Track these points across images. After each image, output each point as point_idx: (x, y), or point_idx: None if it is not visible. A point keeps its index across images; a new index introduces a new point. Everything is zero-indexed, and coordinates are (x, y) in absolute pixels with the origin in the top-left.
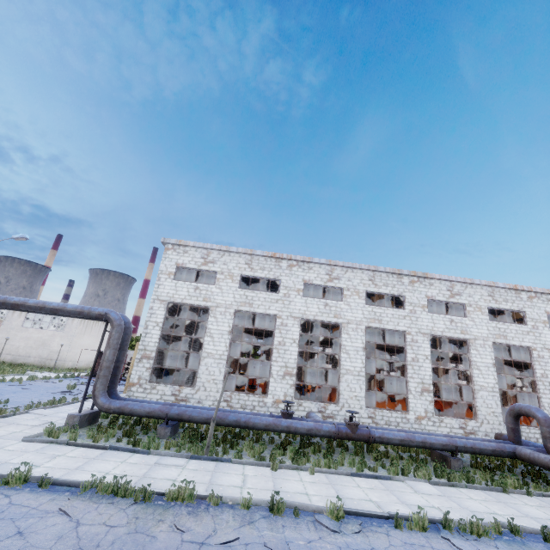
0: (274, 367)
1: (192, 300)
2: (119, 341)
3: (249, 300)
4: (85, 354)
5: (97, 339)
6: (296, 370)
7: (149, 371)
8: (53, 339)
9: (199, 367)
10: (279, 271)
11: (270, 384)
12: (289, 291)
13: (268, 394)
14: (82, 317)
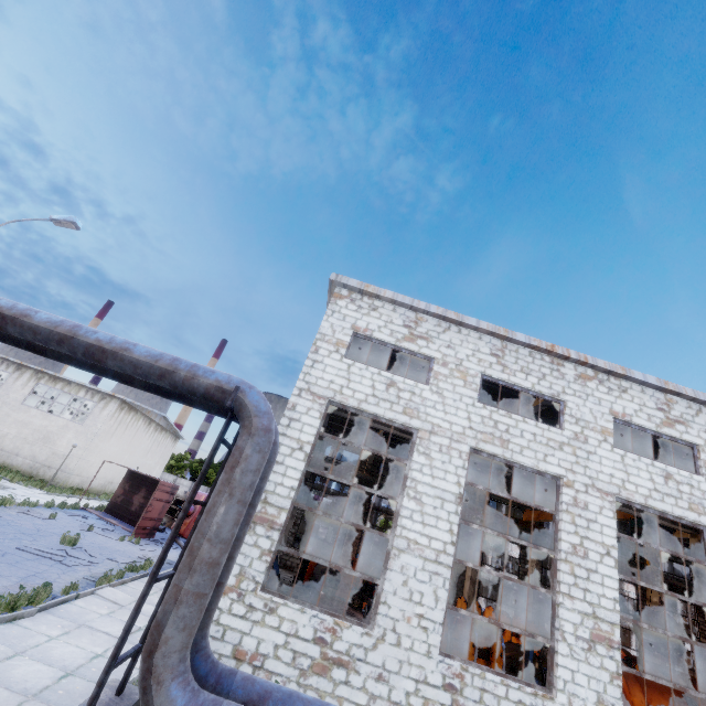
0: (566, 612)
1: (379, 407)
2: (255, 479)
3: (501, 431)
4: (104, 468)
5: (129, 446)
6: (618, 632)
7: (265, 560)
8: (63, 432)
9: (387, 574)
10: (560, 384)
11: (559, 660)
12: (584, 429)
13: (556, 691)
14: (159, 390)
